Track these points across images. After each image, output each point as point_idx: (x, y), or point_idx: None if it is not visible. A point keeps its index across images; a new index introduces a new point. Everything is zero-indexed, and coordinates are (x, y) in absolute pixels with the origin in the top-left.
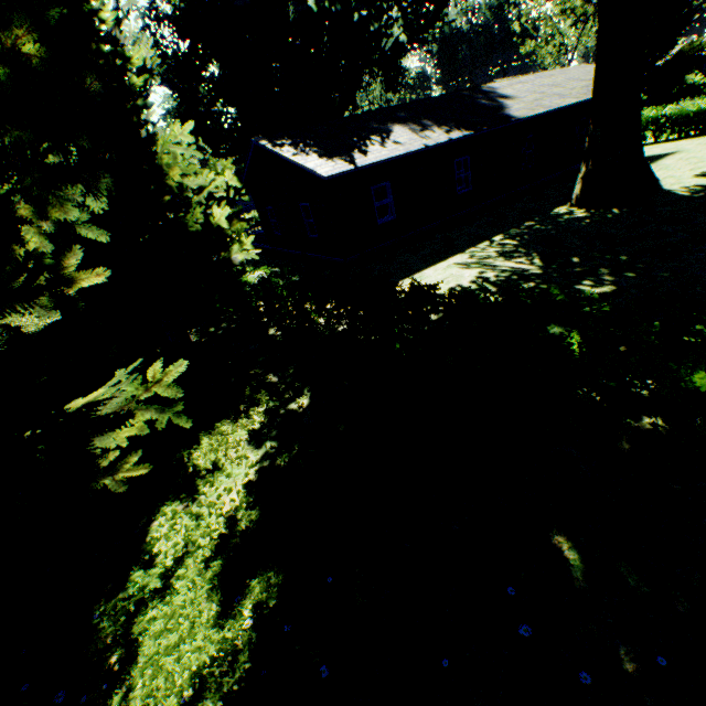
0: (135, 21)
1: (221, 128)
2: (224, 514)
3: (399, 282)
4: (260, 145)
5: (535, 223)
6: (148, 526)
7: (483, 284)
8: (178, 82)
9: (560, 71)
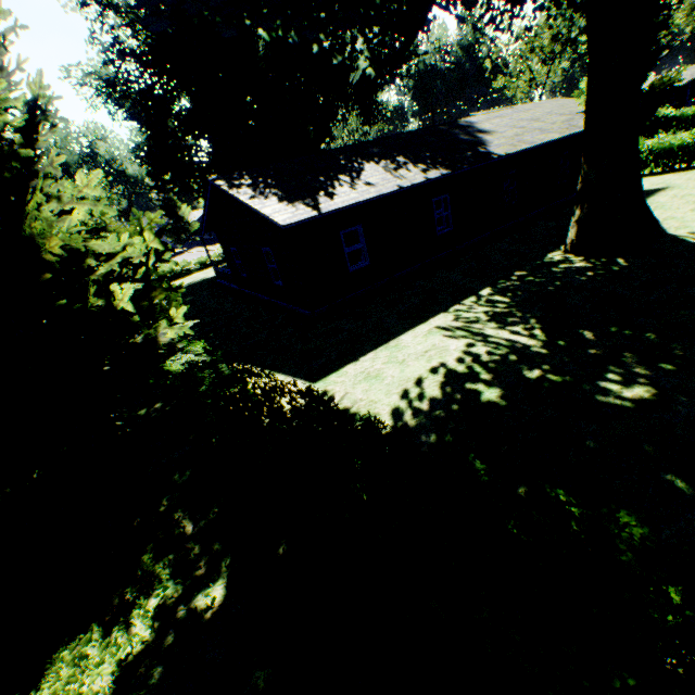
0: (98, 56)
1: (191, 161)
2: None
3: (371, 353)
4: (216, 185)
5: (527, 272)
6: None
7: (474, 365)
8: (145, 116)
9: (534, 104)
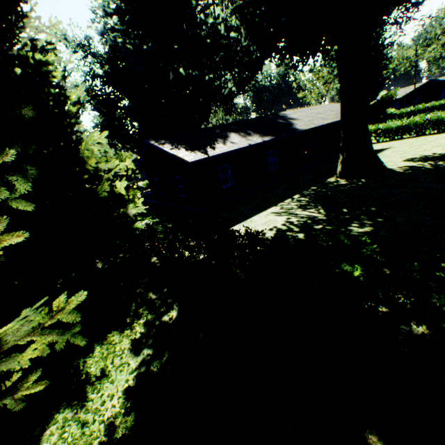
0: (80, 77)
1: (128, 133)
2: (105, 420)
3: (237, 225)
4: (151, 143)
5: (317, 187)
6: (41, 435)
7: (290, 225)
8: (103, 109)
9: (320, 106)
